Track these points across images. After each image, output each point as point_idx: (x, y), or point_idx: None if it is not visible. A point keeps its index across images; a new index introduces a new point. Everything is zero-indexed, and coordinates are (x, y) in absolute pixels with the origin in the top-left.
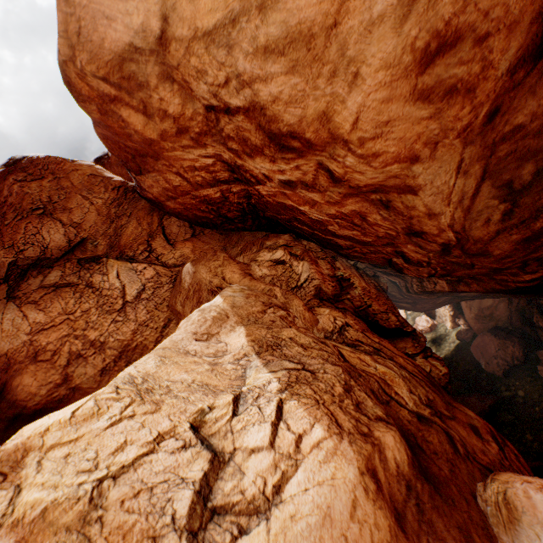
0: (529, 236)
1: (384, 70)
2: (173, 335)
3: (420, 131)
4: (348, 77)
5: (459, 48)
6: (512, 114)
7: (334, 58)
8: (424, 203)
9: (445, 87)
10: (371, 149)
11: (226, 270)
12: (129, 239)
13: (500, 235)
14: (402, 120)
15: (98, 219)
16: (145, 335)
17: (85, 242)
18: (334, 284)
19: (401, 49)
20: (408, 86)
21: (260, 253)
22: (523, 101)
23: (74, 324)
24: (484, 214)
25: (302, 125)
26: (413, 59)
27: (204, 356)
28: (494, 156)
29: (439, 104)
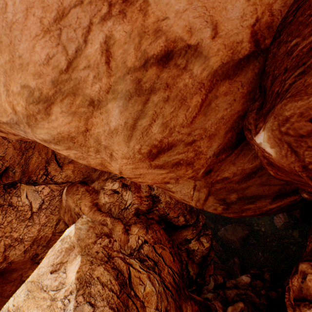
0: (240, 215)
1: (126, 159)
2: (41, 267)
3: (164, 176)
4: (107, 153)
5: (175, 148)
6: (221, 172)
7: (94, 144)
8: (179, 196)
9: (172, 163)
10: (137, 180)
11: (82, 203)
12: (34, 166)
13: (224, 213)
14: (150, 173)
15: (15, 152)
16: (45, 231)
17: (8, 170)
18: (149, 202)
19: (132, 153)
20: (146, 164)
21: (107, 183)
22: (228, 166)
23: (4, 229)
24: (213, 207)
25: (91, 165)
26: (143, 156)
27: (50, 291)
28: (213, 187)
29: (171, 169)
